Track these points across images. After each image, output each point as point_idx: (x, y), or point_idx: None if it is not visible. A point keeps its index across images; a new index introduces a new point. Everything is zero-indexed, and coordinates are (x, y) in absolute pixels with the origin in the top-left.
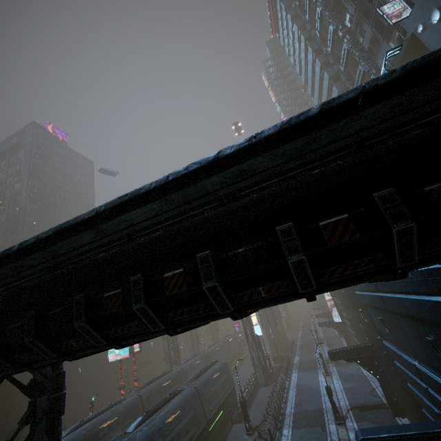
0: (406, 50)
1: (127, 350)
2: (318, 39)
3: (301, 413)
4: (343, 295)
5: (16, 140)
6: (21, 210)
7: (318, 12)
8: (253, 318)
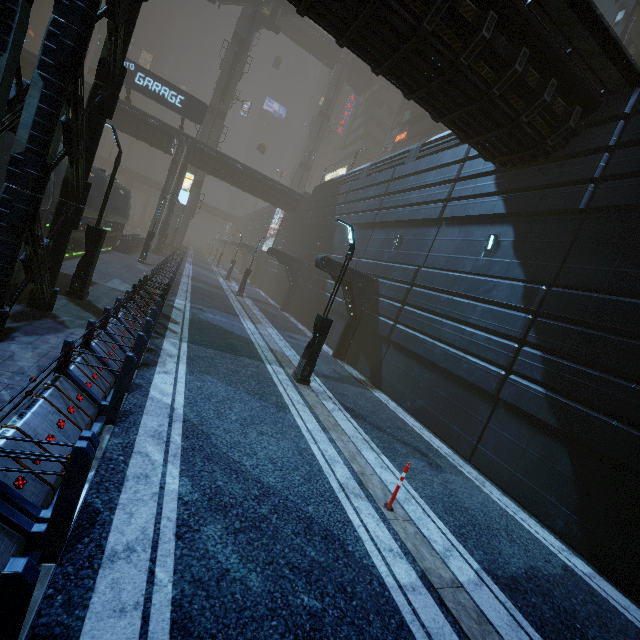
0: None
1: None
2: None
3: (201, 280)
4: (305, 225)
5: None
6: None
7: None
8: (186, 181)
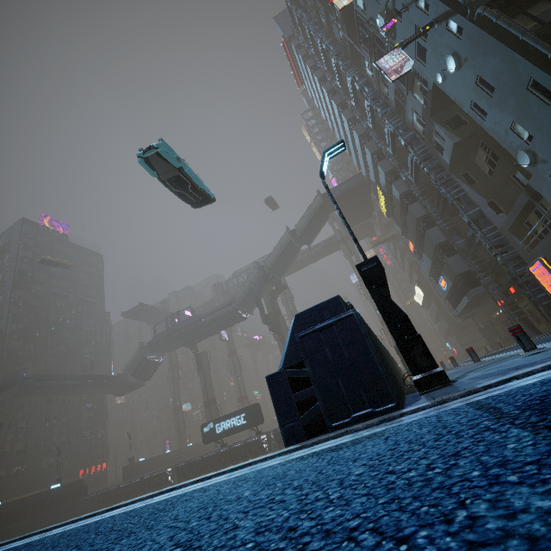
0: (433, 103)
1: None
2: (340, 91)
3: None
4: None
5: (3, 242)
6: (0, 332)
7: (333, 61)
8: None
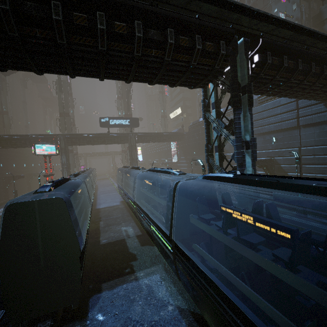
0: None
1: (54, 149)
2: None
3: None
4: (196, 144)
5: None
6: None
7: None
8: (139, 151)
